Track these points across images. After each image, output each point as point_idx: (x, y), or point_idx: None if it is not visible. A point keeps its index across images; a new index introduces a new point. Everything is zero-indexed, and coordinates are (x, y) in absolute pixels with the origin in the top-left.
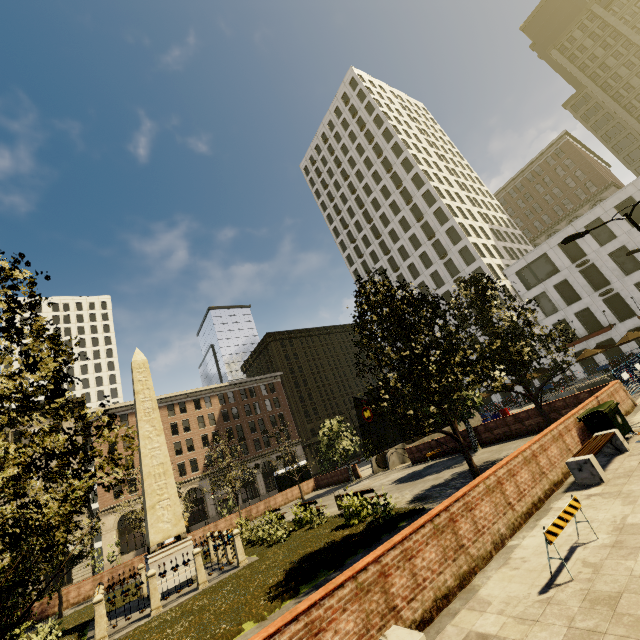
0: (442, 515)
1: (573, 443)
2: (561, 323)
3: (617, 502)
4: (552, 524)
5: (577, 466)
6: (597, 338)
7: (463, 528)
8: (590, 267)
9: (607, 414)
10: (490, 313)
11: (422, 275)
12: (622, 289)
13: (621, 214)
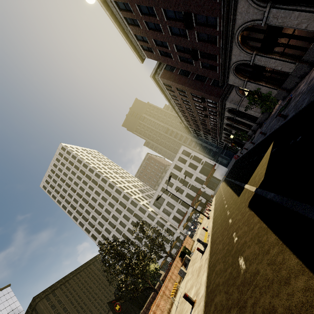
0: (151, 313)
1: (180, 265)
2: (174, 217)
3: (187, 277)
4: (171, 292)
5: (180, 272)
6: (185, 217)
7: (158, 313)
8: (172, 195)
9: (183, 251)
10: (146, 233)
11: (119, 218)
12: (183, 199)
13: (171, 177)
